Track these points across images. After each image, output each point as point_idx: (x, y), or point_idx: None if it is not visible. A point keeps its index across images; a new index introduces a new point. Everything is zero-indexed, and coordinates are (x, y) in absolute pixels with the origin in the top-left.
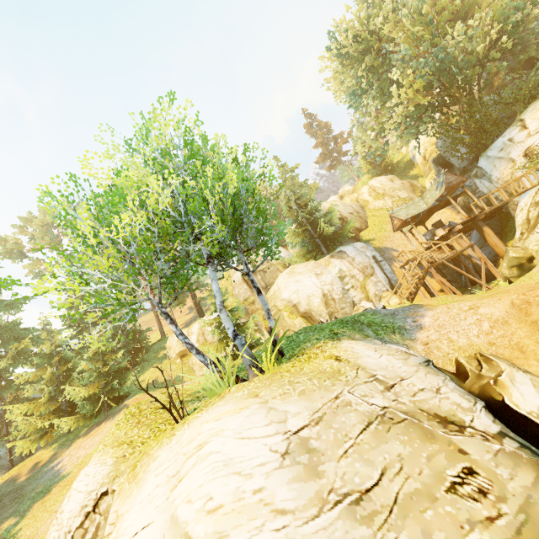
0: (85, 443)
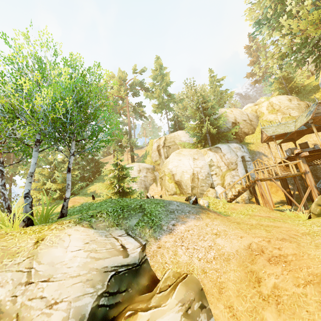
0: None
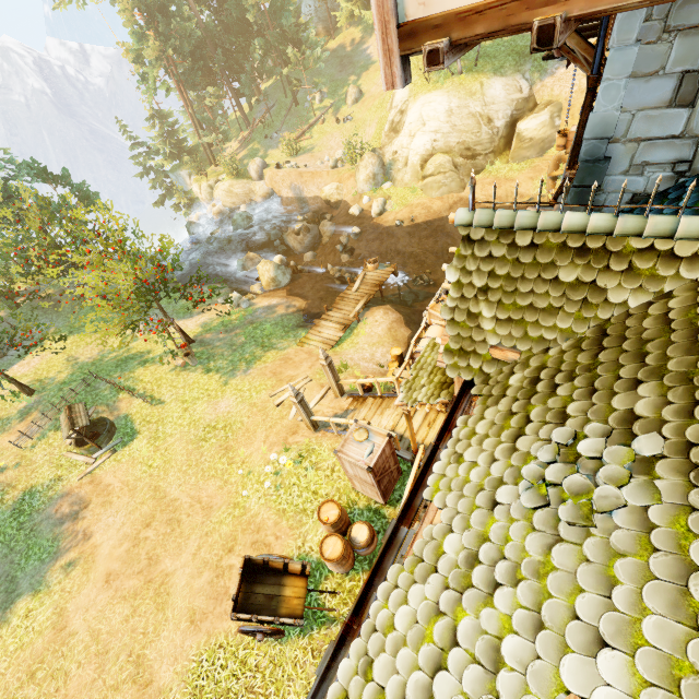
0: None
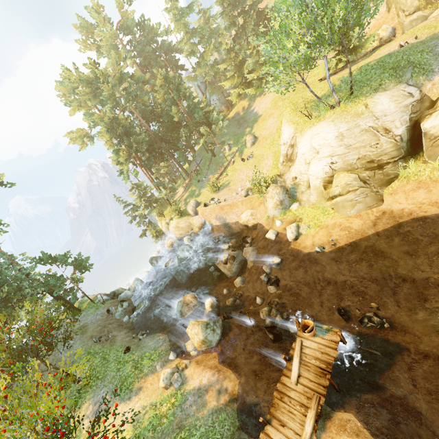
0: (262, 101)
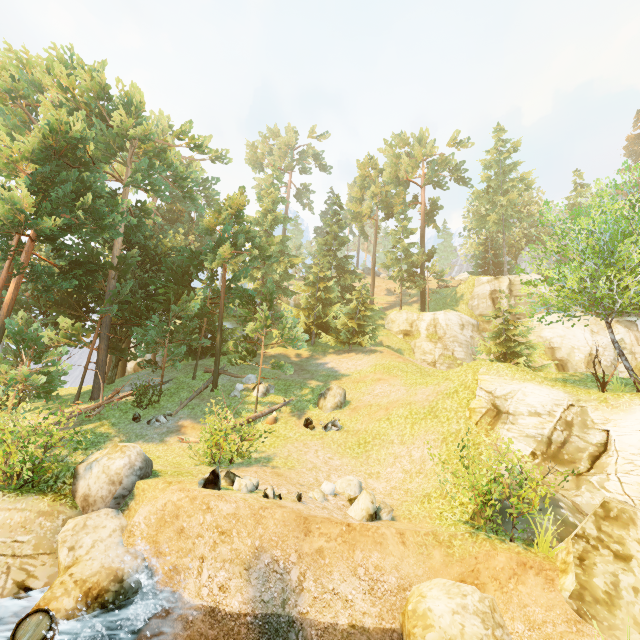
0: (344, 360)
